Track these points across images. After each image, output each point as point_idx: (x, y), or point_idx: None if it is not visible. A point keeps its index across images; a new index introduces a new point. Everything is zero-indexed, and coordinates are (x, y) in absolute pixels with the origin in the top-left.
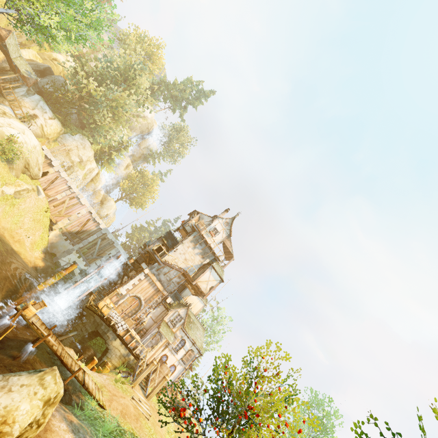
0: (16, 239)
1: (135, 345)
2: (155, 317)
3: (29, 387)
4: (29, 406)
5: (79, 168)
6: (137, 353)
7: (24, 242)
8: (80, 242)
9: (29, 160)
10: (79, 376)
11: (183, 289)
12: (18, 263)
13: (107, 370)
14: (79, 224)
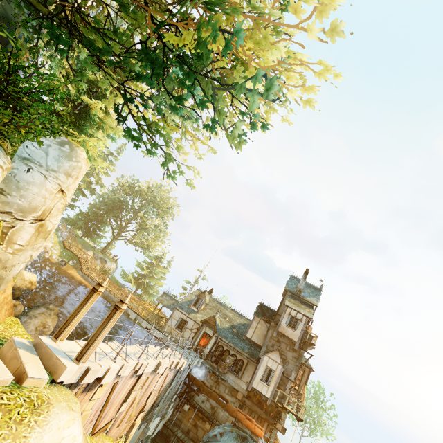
0: None
1: None
2: None
3: None
4: None
5: None
6: None
7: None
8: (155, 408)
9: None
10: None
11: None
12: None
13: None
14: (154, 395)
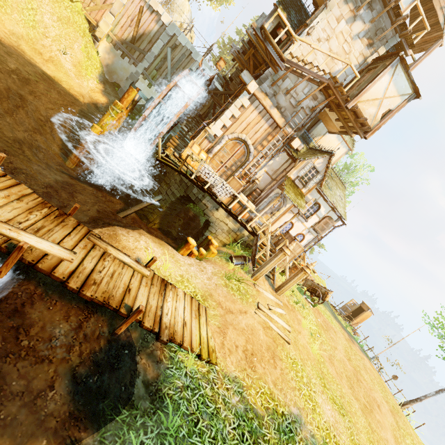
0: (45, 56)
1: (249, 217)
2: (272, 171)
3: None
4: None
5: None
6: (252, 226)
7: (61, 62)
8: (142, 59)
9: None
10: (148, 311)
11: (312, 124)
12: (62, 96)
13: (212, 254)
14: (130, 23)
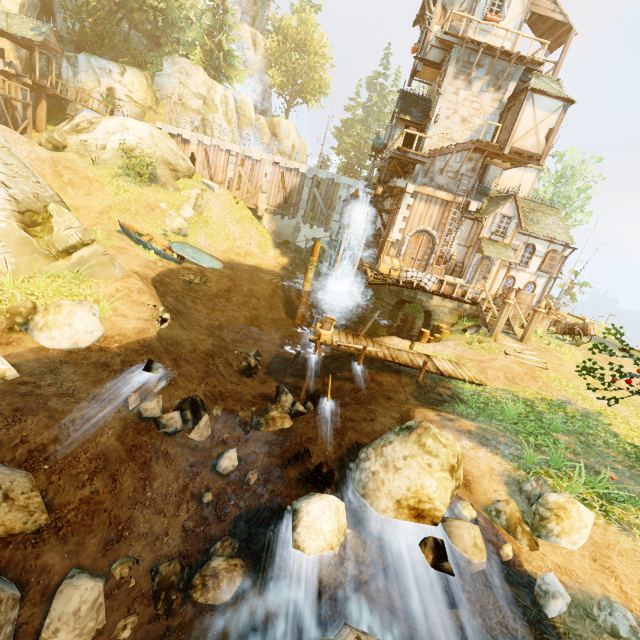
0: (242, 254)
1: (462, 291)
2: (463, 241)
3: (414, 458)
4: (434, 480)
5: (212, 113)
6: (470, 298)
7: (252, 251)
8: (297, 210)
9: (165, 158)
10: (428, 367)
11: (482, 172)
12: (267, 275)
13: (446, 335)
14: (278, 189)
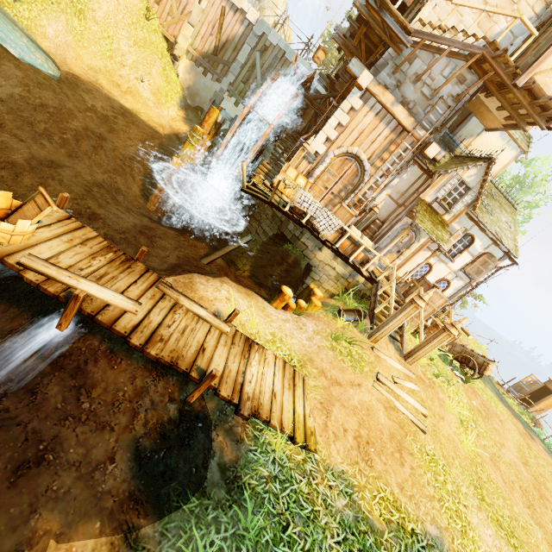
0: (123, 88)
1: (364, 257)
2: (397, 194)
3: None
4: None
5: None
6: (369, 270)
7: (139, 92)
8: (227, 72)
9: None
10: (226, 376)
11: (459, 121)
12: (141, 130)
13: (314, 307)
14: (212, 30)
